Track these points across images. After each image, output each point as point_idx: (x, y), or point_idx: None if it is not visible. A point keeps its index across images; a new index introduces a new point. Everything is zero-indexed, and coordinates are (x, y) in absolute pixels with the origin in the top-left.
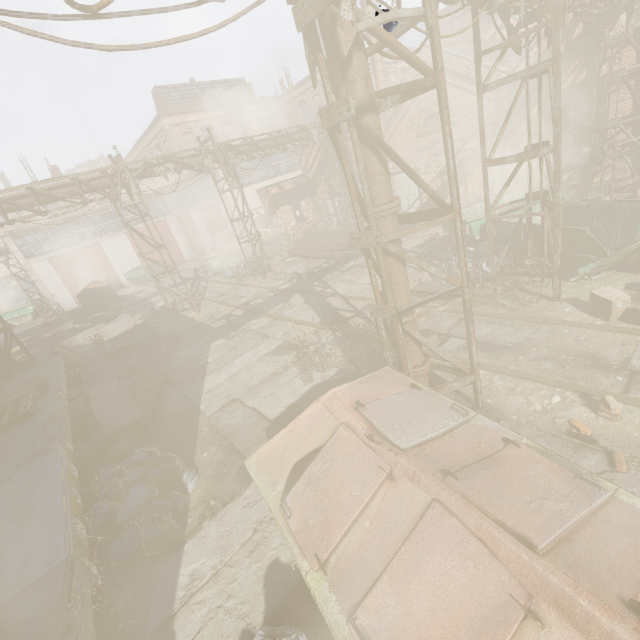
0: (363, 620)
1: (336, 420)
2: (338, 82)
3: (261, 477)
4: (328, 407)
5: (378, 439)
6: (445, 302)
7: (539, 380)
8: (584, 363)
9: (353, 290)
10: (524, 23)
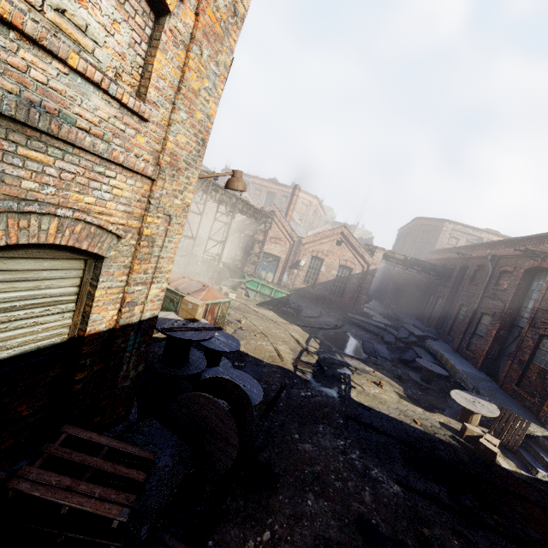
0: None
1: None
2: None
3: None
4: None
5: None
6: None
7: None
8: None
9: None
10: (230, 212)
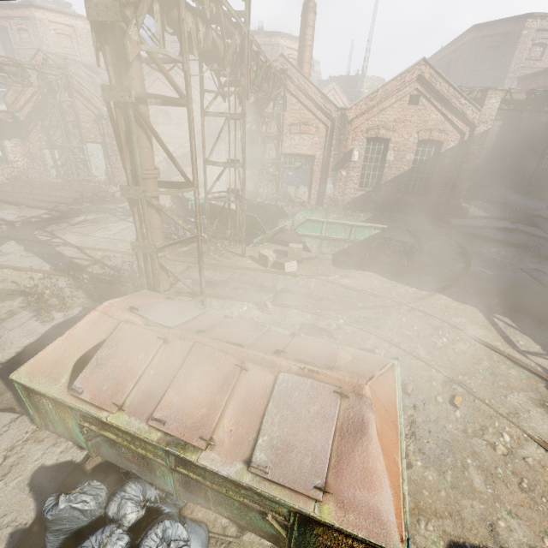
0: (159, 415)
1: (116, 320)
2: (122, 74)
3: (37, 381)
4: (107, 313)
5: (153, 325)
6: (176, 255)
7: (237, 299)
8: (257, 289)
9: (88, 242)
10: (228, 85)
